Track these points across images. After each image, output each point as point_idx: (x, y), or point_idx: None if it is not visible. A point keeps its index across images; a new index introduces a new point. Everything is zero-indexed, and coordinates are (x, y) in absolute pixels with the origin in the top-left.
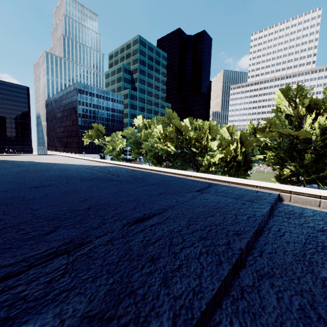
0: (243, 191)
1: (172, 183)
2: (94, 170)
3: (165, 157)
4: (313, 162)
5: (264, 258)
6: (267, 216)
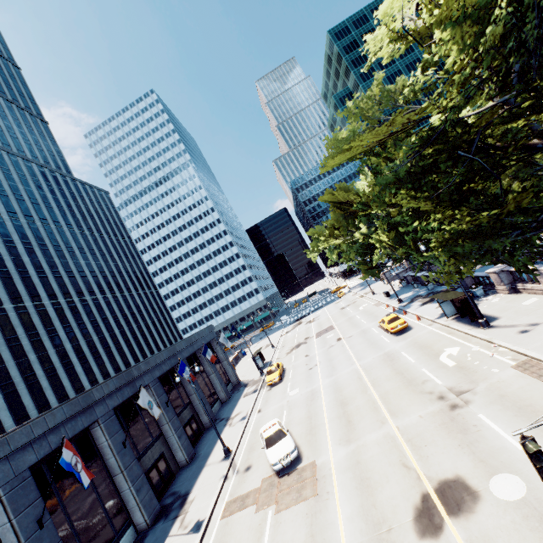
0: None
1: None
2: None
3: None
4: None
5: None
6: None
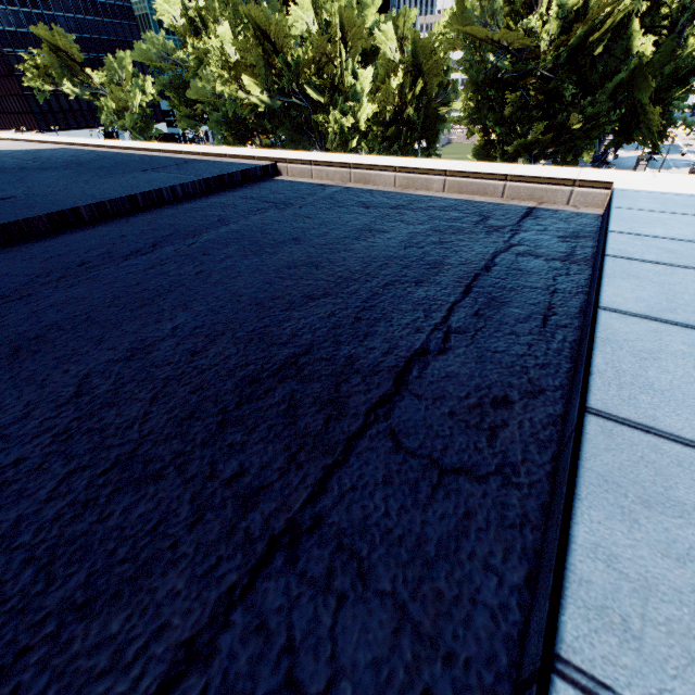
0: (219, 166)
1: (125, 165)
2: (6, 158)
3: (254, 124)
4: (542, 109)
5: (123, 220)
6: (192, 189)
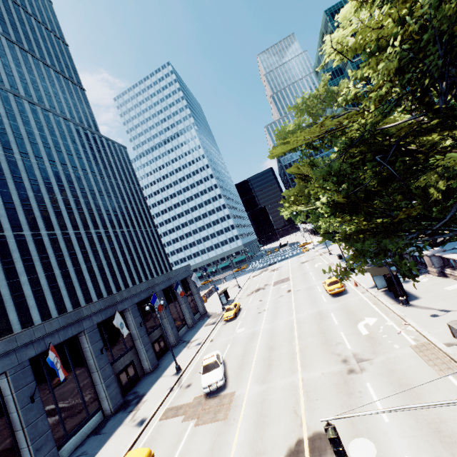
0: None
1: None
2: None
3: None
4: None
5: None
6: None
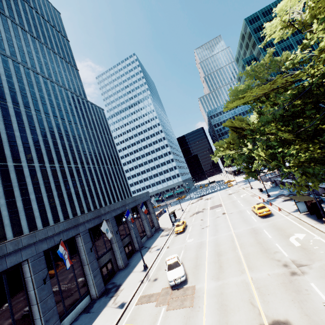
0: None
1: None
2: None
3: None
4: None
5: None
6: None
